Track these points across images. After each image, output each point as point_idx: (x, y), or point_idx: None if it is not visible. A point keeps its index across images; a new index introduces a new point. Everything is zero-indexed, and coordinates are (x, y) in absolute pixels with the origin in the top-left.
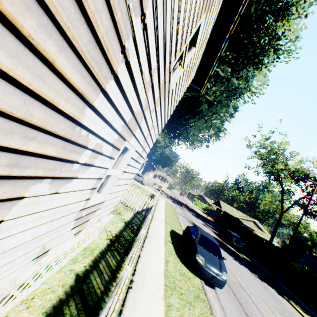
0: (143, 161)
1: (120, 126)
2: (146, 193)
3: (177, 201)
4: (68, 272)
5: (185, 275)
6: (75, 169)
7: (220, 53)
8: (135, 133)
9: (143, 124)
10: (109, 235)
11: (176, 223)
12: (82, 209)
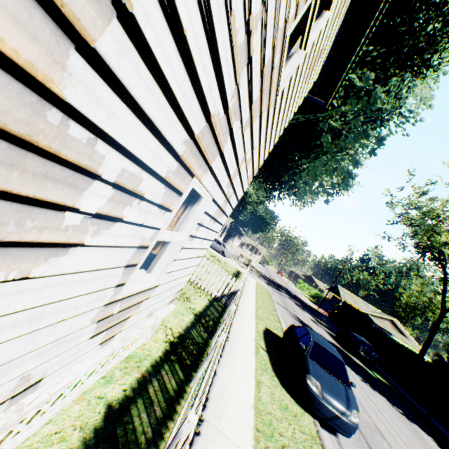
0: (226, 223)
1: (180, 141)
2: (229, 270)
3: (273, 283)
4: (94, 400)
5: (288, 409)
6: (70, 224)
7: (368, 31)
8: (213, 166)
9: (228, 148)
10: (169, 334)
11: (272, 318)
12: (111, 303)
